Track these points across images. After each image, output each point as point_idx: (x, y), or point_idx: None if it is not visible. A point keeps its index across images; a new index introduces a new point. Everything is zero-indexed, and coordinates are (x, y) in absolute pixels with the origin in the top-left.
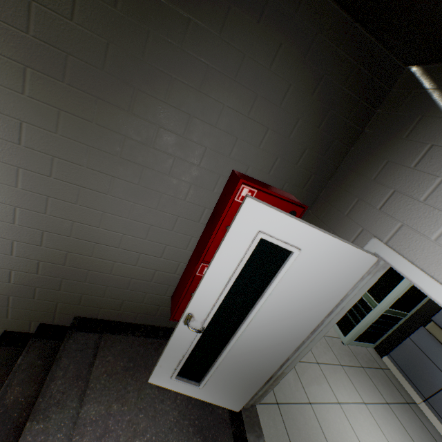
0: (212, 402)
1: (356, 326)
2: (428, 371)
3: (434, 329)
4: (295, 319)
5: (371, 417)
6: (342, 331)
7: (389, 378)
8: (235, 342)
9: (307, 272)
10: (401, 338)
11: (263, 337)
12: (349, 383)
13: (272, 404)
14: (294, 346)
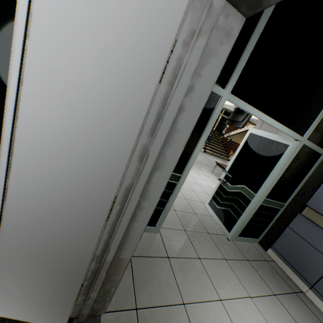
0: (20, 319)
1: (238, 220)
2: (310, 257)
3: (310, 214)
4: (91, 142)
5: (259, 312)
6: (227, 228)
7: (274, 269)
8: (5, 203)
9: (75, 16)
10: (281, 229)
11: (49, 188)
12: (233, 277)
13: (128, 310)
14: (107, 201)
